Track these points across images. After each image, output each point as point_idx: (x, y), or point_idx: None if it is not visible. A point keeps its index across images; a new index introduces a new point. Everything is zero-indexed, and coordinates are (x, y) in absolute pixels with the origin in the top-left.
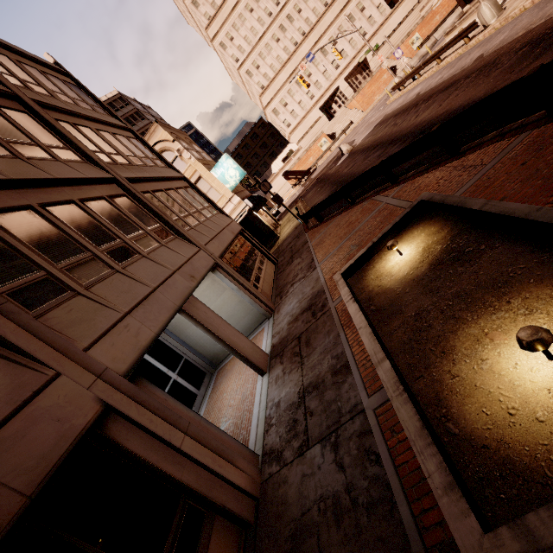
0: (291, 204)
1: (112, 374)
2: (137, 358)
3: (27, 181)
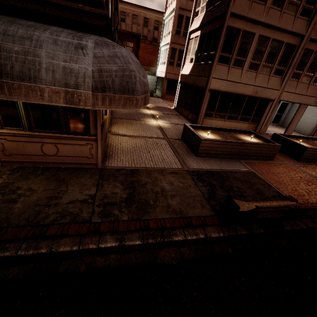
0: None
1: (280, 98)
2: (284, 100)
3: None
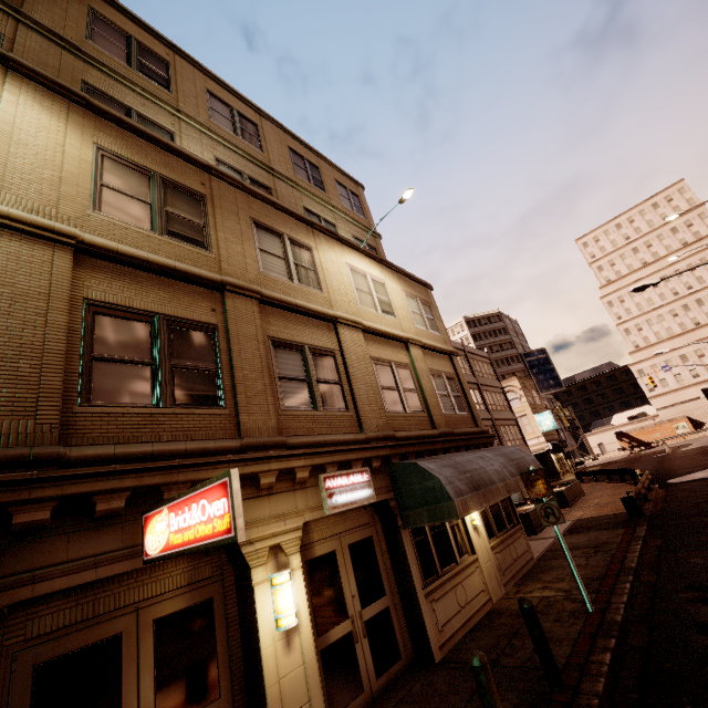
0: (600, 463)
1: None
2: None
3: None
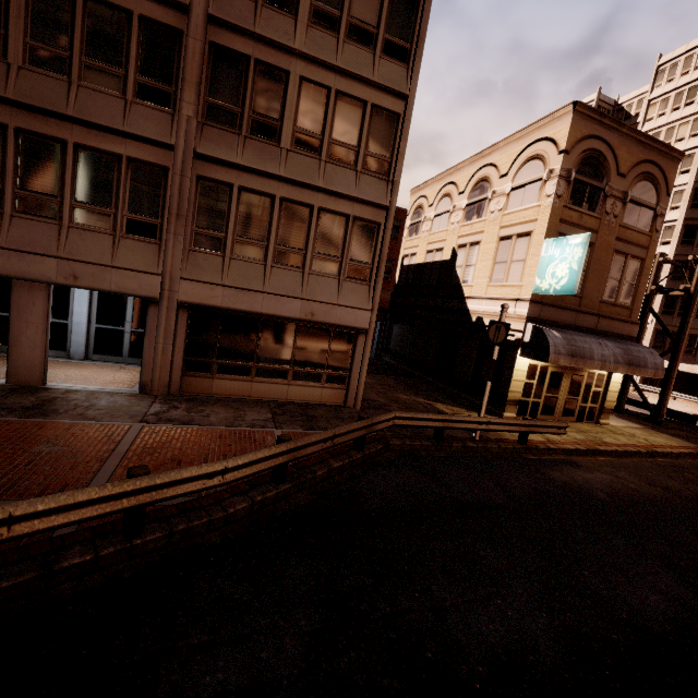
0: None
1: None
2: None
3: (25, 105)
